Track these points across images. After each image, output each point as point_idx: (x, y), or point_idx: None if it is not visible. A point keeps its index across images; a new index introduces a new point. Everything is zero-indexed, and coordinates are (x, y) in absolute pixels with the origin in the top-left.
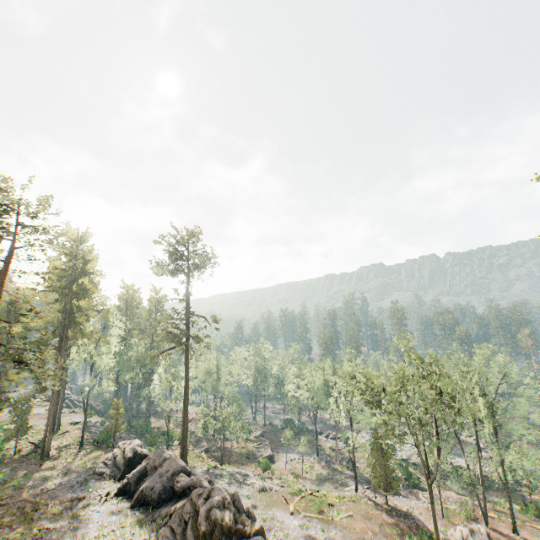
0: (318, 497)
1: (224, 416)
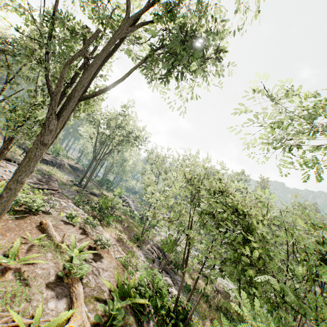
0: None
1: None
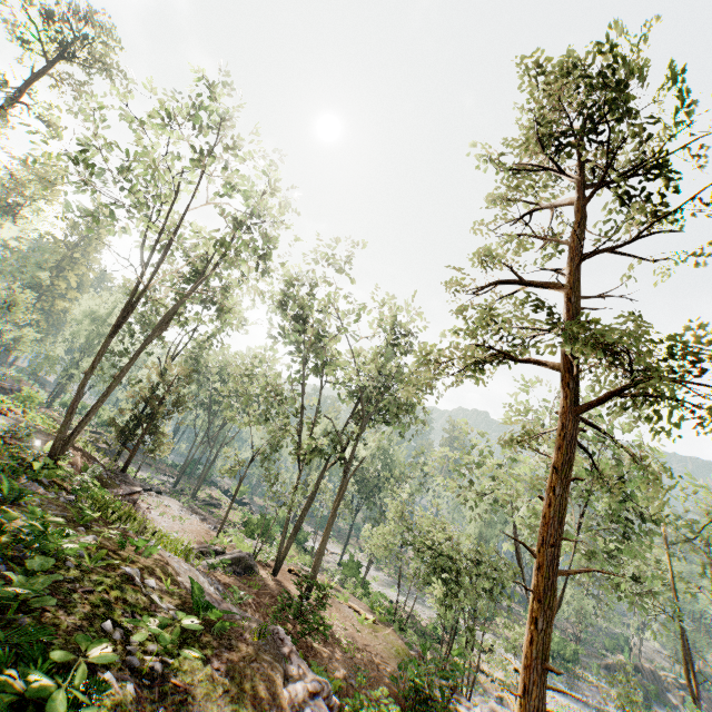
0: (16, 414)
1: (4, 294)
